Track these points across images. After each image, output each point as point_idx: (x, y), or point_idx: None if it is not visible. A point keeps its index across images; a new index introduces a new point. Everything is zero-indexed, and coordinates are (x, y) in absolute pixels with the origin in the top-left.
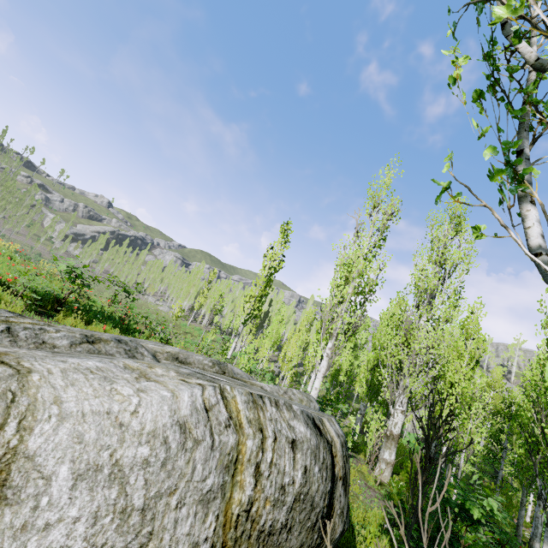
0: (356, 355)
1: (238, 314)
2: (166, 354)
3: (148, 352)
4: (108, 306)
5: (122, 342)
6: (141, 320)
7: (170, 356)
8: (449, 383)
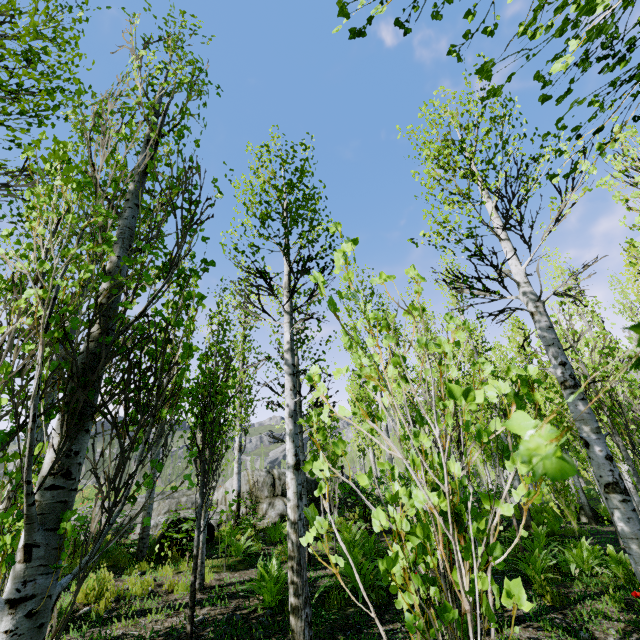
0: None
1: None
2: None
3: None
4: None
5: None
6: None
7: None
8: None
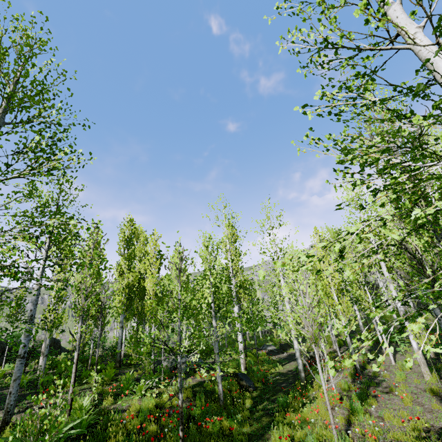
0: None
1: None
2: None
3: None
4: None
5: None
6: None
7: None
8: None
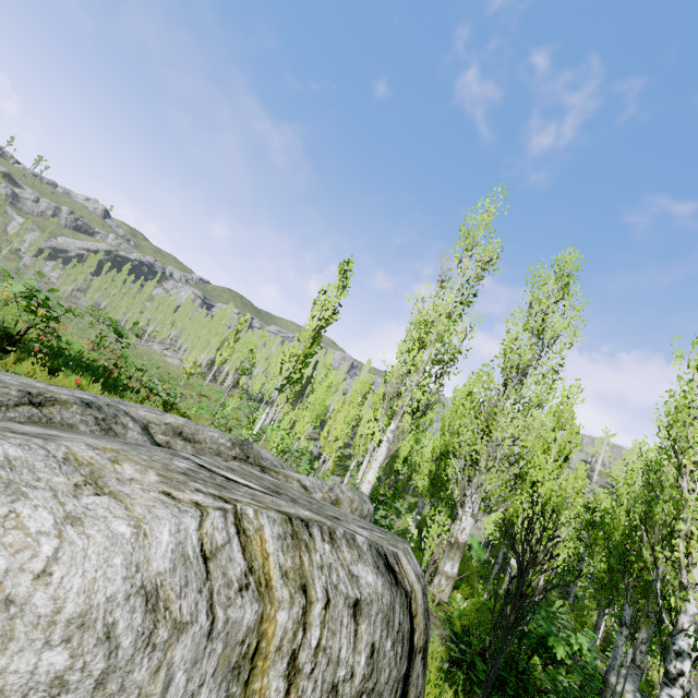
0: (417, 439)
1: (272, 376)
2: (164, 427)
3: (135, 423)
4: (89, 351)
5: (92, 406)
6: (136, 375)
7: (171, 430)
8: (530, 481)
